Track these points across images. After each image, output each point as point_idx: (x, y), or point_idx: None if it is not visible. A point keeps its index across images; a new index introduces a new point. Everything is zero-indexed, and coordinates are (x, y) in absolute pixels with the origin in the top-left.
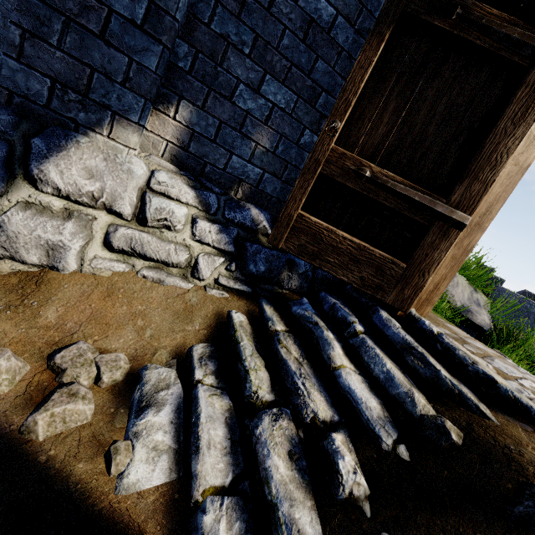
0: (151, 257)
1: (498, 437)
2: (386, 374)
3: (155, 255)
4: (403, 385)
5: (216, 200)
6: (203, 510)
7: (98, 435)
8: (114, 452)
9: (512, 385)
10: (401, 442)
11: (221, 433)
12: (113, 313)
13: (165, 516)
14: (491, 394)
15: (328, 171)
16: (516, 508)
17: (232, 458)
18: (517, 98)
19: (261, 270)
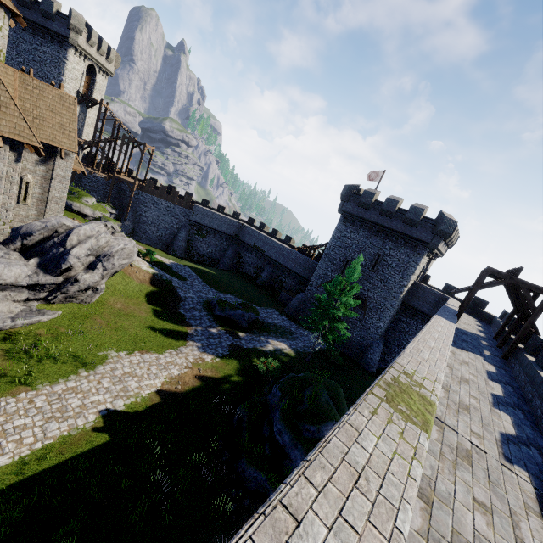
0: None
1: None
2: None
3: None
4: None
5: None
6: None
7: None
8: None
9: None
10: None
11: None
12: None
13: None
14: None
15: None
16: None
17: None
18: None
19: None
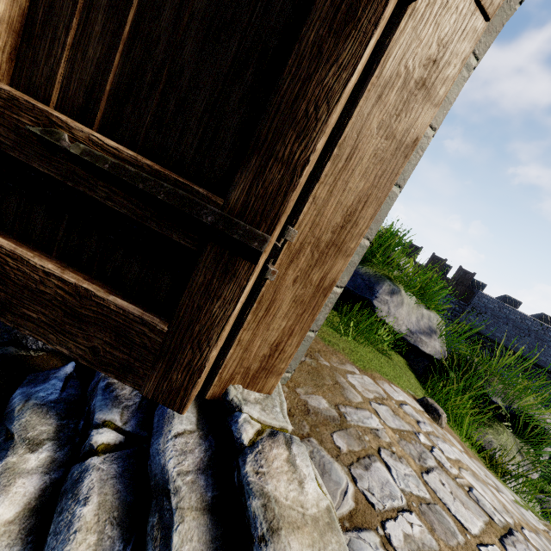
0: None
1: None
2: None
3: None
4: None
5: None
6: None
7: None
8: None
9: (363, 550)
10: None
11: None
12: None
13: None
14: None
15: None
16: None
17: None
18: None
19: None
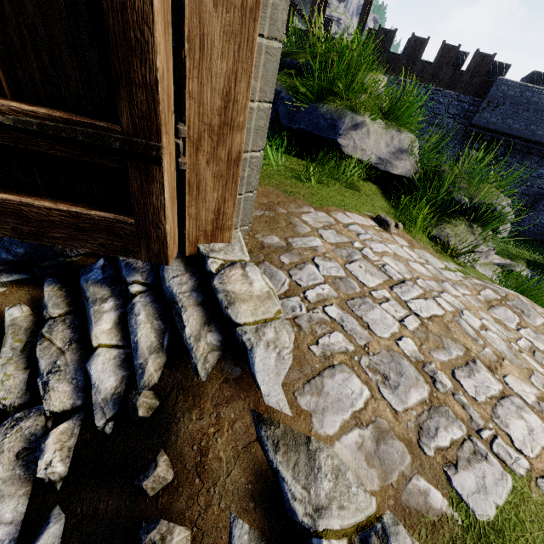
0: None
1: (180, 403)
2: (135, 345)
3: None
4: (142, 356)
5: None
6: None
7: None
8: None
9: (289, 304)
10: (114, 419)
11: None
12: None
13: None
14: (234, 336)
15: None
16: (135, 481)
17: None
18: None
19: (20, 254)
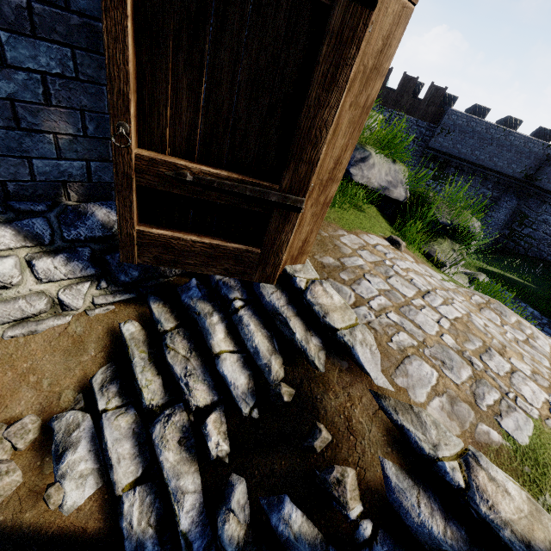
0: (5, 322)
1: (315, 389)
2: (254, 349)
3: (8, 318)
4: (265, 358)
5: (44, 224)
6: (122, 503)
7: (33, 487)
8: (47, 498)
9: (361, 313)
10: (256, 407)
11: (129, 445)
12: (0, 384)
13: (100, 512)
14: (333, 339)
15: (145, 182)
16: (304, 444)
17: (141, 457)
18: (323, 55)
19: (135, 276)
